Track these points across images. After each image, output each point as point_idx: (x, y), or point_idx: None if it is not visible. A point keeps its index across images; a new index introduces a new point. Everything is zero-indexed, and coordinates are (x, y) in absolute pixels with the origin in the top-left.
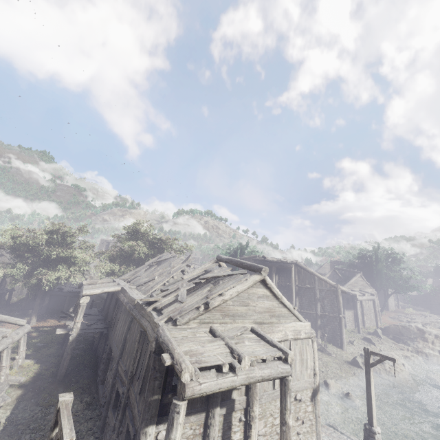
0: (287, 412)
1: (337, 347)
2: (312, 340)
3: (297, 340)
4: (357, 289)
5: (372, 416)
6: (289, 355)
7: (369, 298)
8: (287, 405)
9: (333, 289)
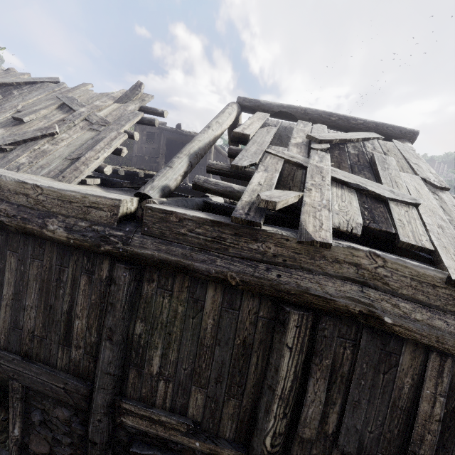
0: None
1: None
2: None
3: None
4: None
5: None
6: None
7: None
8: None
9: None
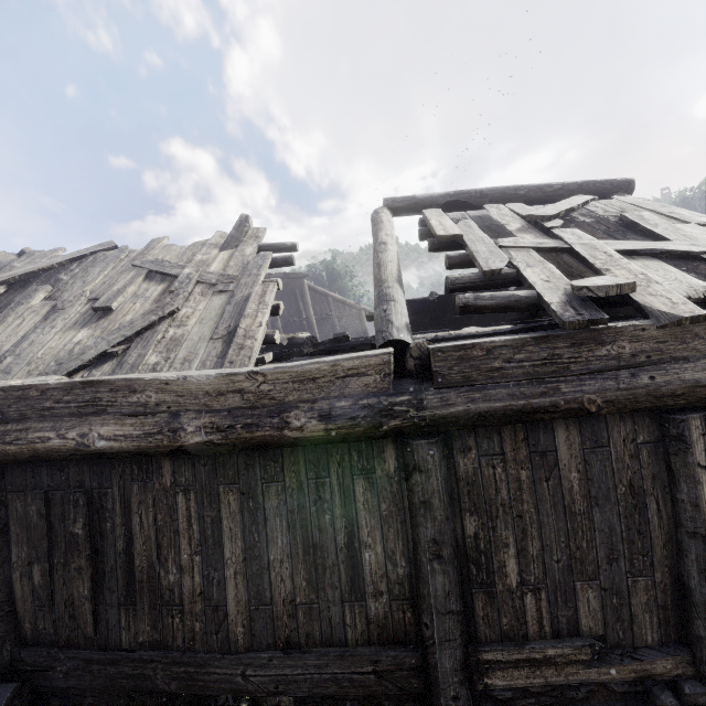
0: None
1: None
2: None
3: None
4: None
5: None
6: None
7: None
8: None
9: (356, 312)
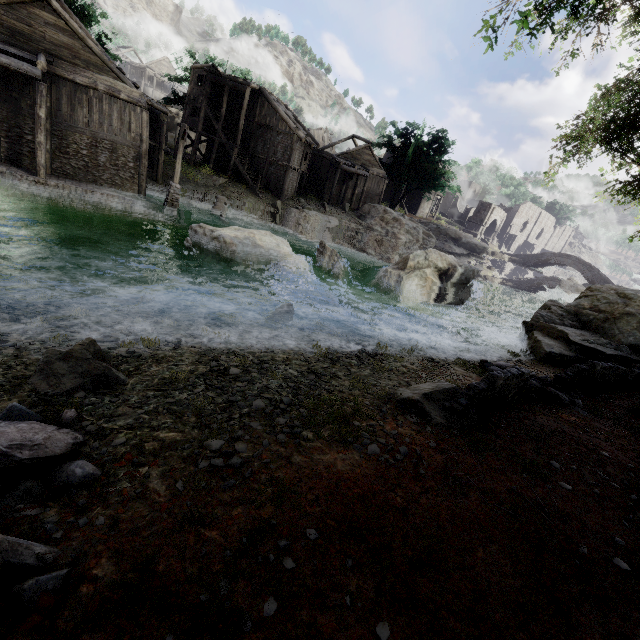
0: (38, 106)
1: (277, 197)
2: (141, 110)
3: (117, 99)
4: (358, 163)
5: (175, 176)
6: (38, 62)
7: (360, 172)
8: (38, 101)
9: (291, 134)
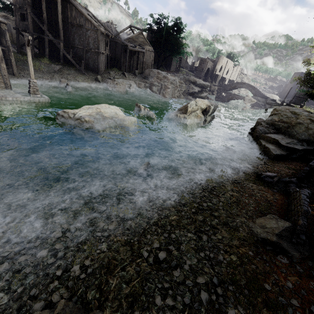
0: None
1: (96, 73)
2: None
3: None
4: (137, 44)
5: (30, 74)
6: None
7: (139, 50)
8: None
9: (96, 30)
